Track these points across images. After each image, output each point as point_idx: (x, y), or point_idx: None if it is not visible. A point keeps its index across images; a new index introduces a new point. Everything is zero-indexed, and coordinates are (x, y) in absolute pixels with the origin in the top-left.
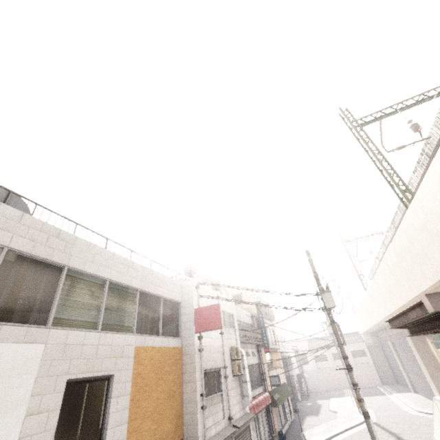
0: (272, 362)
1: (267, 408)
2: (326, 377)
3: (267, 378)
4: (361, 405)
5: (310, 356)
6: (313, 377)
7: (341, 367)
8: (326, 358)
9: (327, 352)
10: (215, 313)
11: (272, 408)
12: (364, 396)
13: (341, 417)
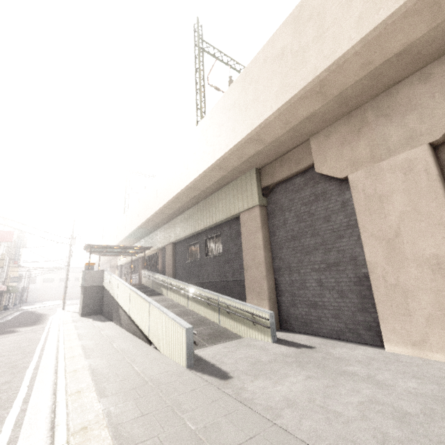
0: (10, 274)
1: (1, 293)
2: (47, 293)
3: (8, 278)
4: (67, 276)
5: (40, 278)
6: (35, 293)
7: (62, 287)
8: (53, 280)
9: (57, 277)
10: (11, 235)
11: (5, 294)
12: (70, 300)
13: (50, 304)
